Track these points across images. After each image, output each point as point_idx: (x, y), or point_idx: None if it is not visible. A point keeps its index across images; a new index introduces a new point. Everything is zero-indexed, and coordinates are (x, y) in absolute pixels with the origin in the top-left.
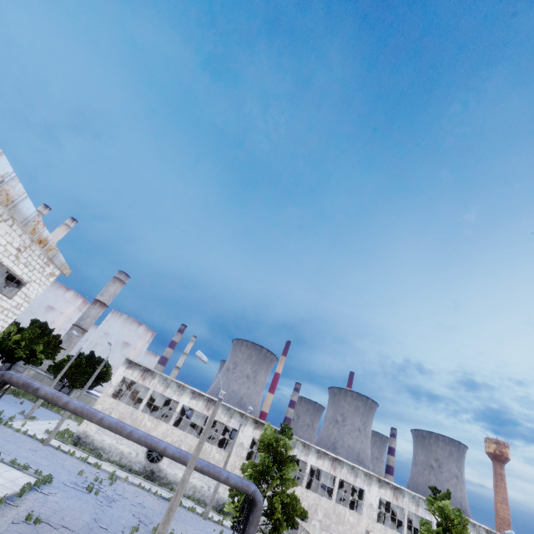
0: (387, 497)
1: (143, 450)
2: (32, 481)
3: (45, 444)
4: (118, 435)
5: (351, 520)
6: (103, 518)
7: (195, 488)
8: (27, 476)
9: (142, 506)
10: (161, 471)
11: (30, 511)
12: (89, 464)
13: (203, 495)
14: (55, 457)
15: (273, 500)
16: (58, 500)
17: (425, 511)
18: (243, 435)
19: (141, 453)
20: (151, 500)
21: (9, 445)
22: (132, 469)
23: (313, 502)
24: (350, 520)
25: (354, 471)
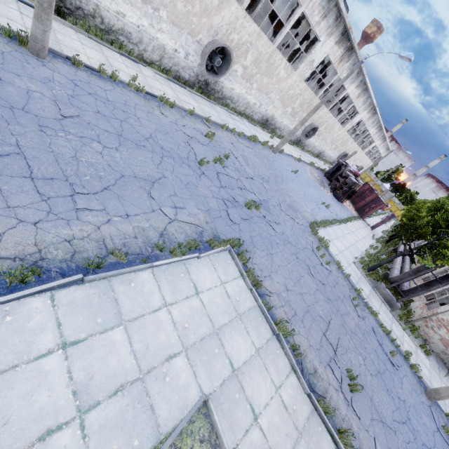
0: (364, 119)
1: (195, 50)
2: (233, 271)
3: (39, 55)
4: (149, 7)
5: (336, 131)
6: (304, 259)
7: (248, 105)
8: (215, 263)
9: (267, 183)
10: (217, 83)
11: (320, 358)
12: (149, 96)
13: (252, 111)
14: (118, 116)
15: (447, 243)
16: (280, 280)
17: (372, 126)
18: (320, 50)
19: (192, 54)
20: (249, 153)
21: (23, 140)
22: (180, 77)
23: (325, 120)
24: (335, 131)
25: (366, 101)
